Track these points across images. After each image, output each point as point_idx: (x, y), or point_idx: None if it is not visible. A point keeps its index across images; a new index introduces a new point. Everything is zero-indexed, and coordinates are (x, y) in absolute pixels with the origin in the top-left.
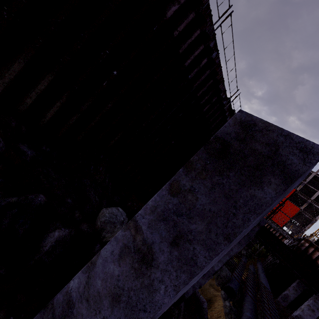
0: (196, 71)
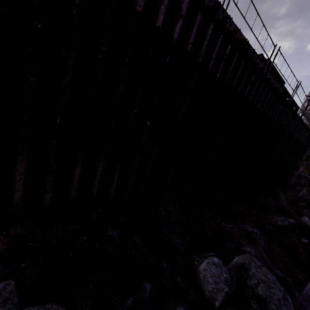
0: (222, 65)
